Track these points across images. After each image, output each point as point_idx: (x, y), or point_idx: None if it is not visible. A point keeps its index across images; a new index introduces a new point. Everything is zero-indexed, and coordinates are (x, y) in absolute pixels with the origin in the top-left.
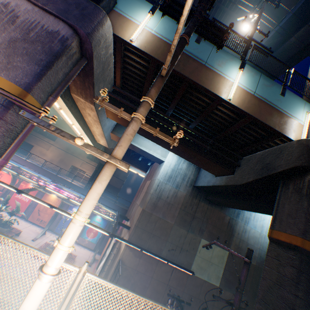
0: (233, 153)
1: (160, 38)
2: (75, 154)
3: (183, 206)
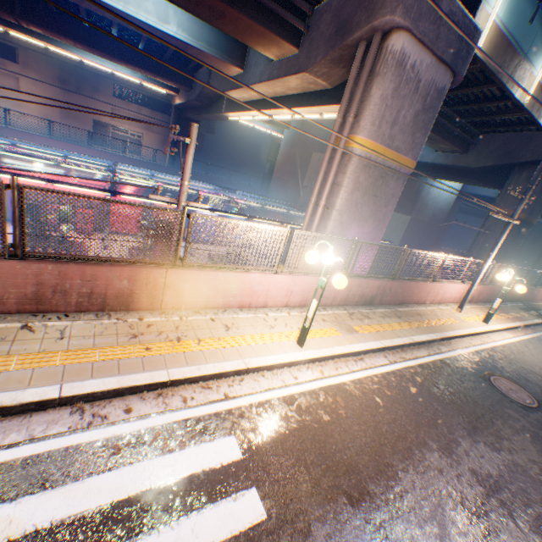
0: (475, 132)
1: (500, 30)
2: (85, 92)
3: None
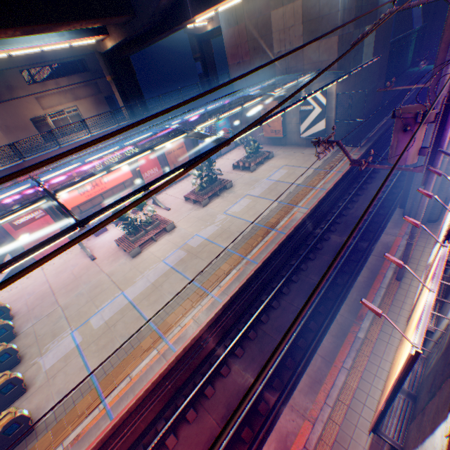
0: None
1: None
2: (4, 97)
3: (356, 3)
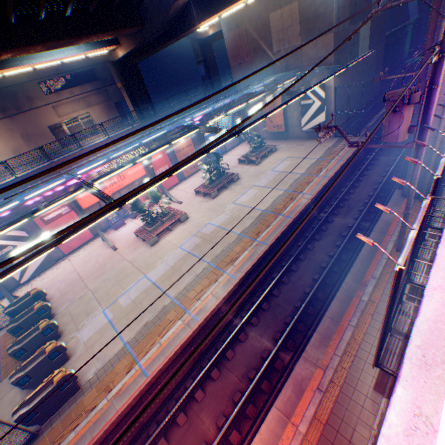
0: None
1: None
2: (25, 108)
3: (350, 1)
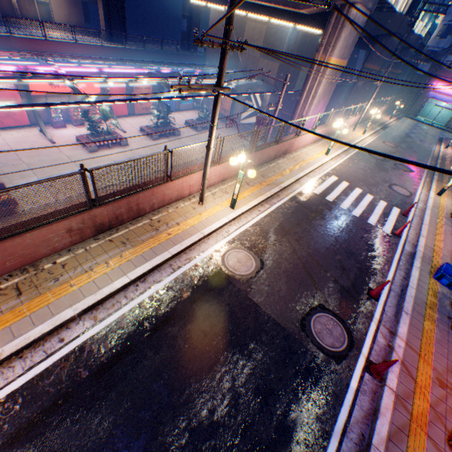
0: None
1: None
2: None
3: (298, 49)
